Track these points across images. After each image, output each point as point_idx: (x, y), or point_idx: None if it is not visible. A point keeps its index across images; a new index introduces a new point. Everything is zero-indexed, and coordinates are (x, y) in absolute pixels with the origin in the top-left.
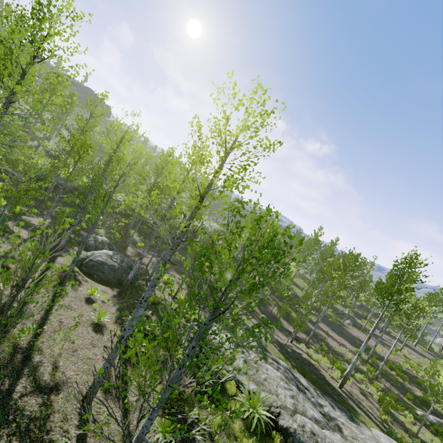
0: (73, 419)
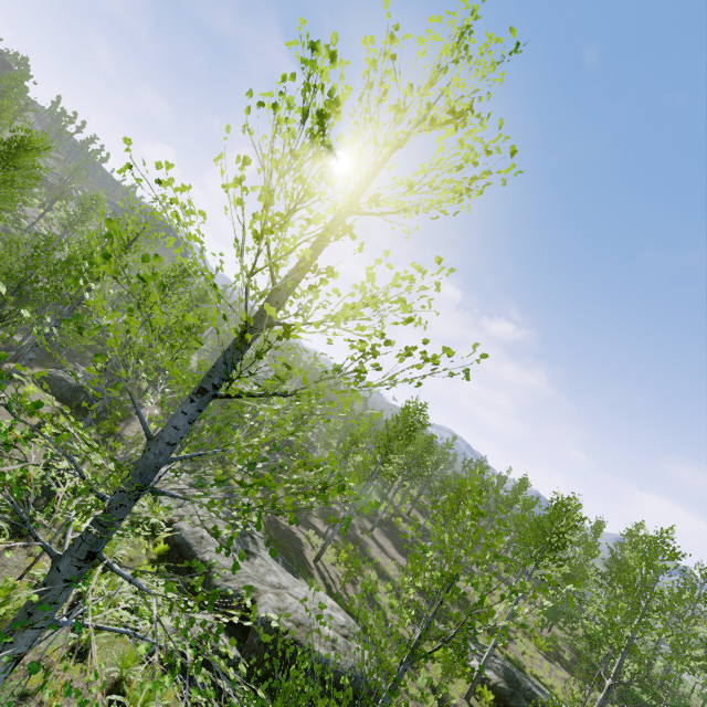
0: None
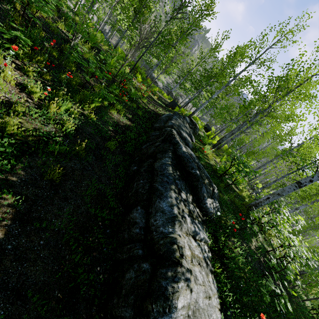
0: None
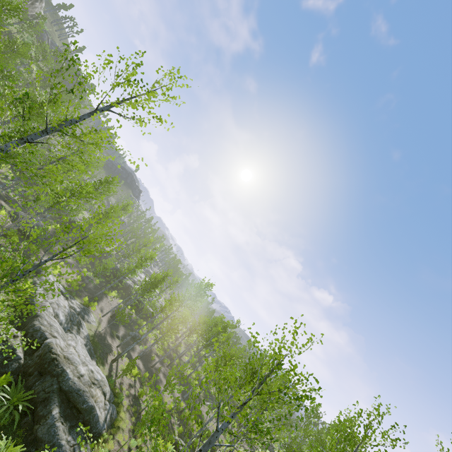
0: None
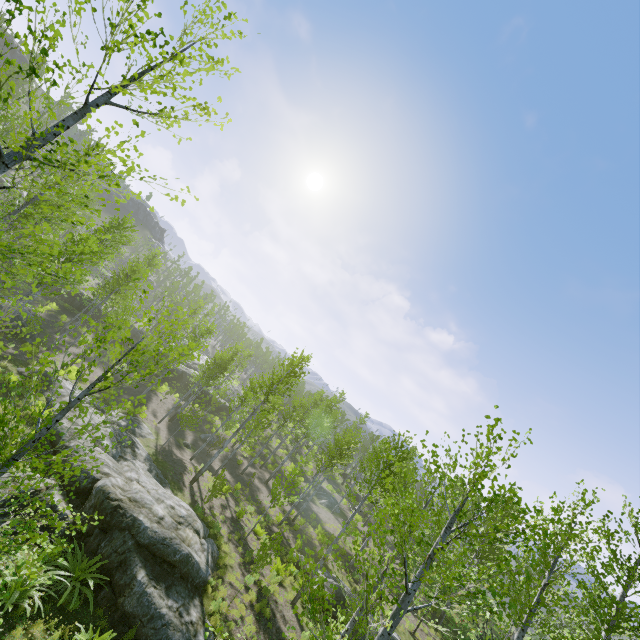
0: None
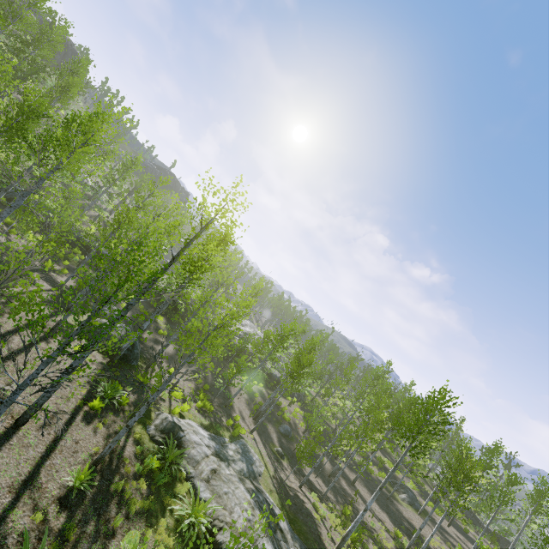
0: (0, 428)
